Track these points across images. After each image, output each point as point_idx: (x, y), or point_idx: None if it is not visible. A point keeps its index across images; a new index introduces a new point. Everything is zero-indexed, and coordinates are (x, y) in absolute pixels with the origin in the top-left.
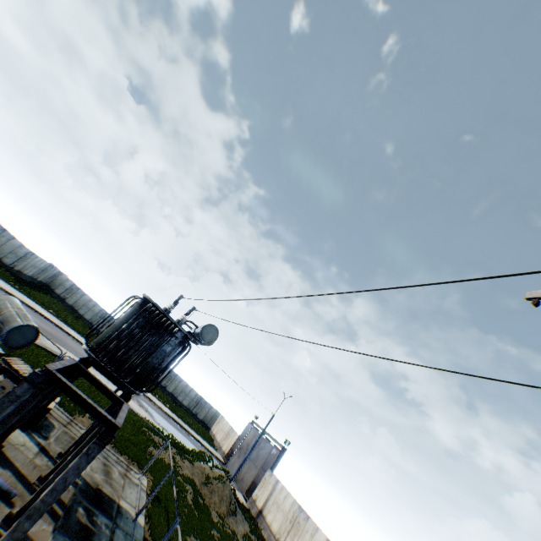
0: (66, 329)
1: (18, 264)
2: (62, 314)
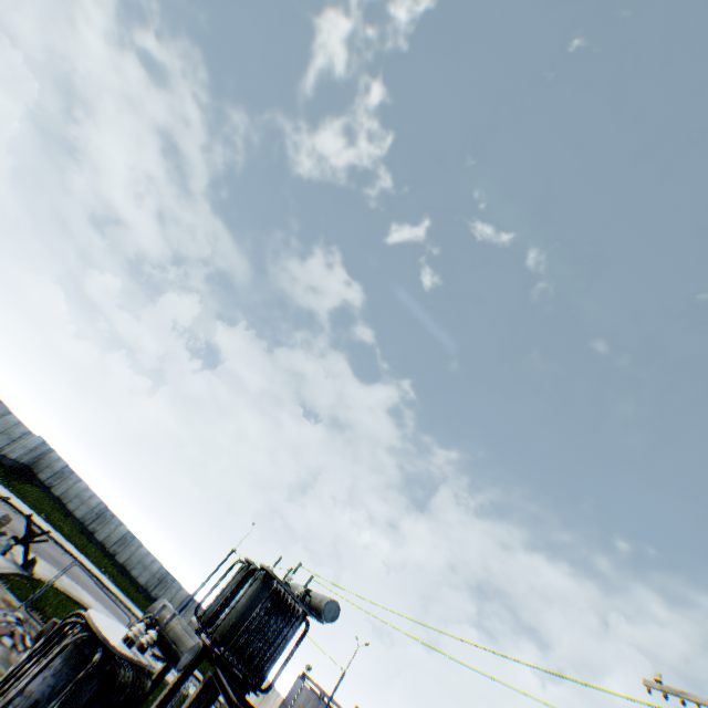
0: (67, 545)
1: (7, 447)
2: (56, 517)
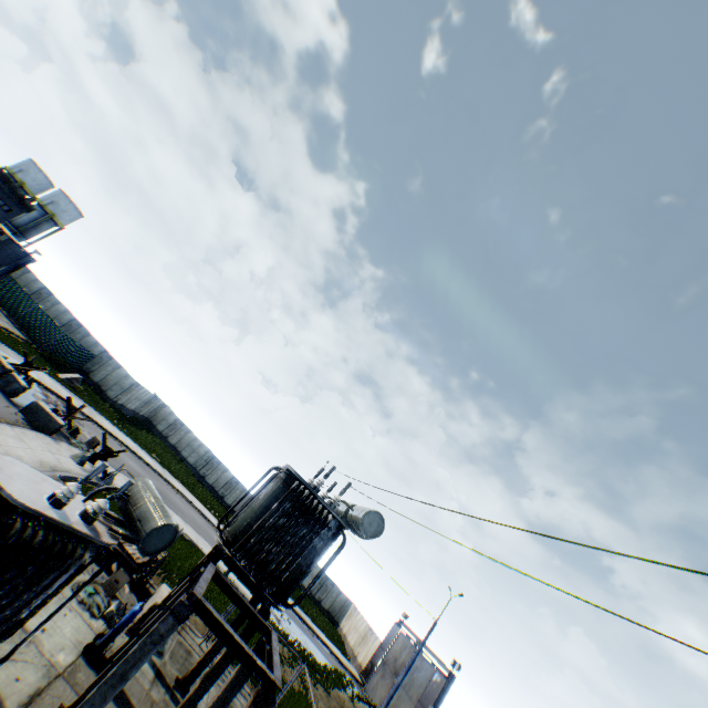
0: (169, 479)
1: (121, 397)
2: (165, 458)
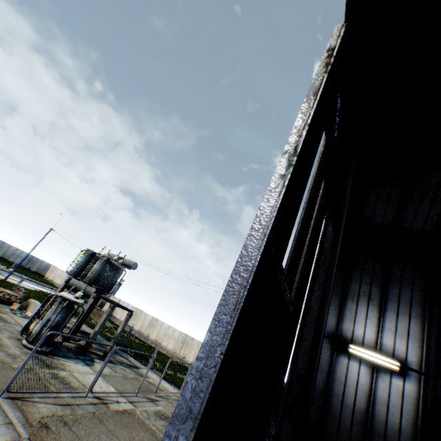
0: None
1: None
2: None
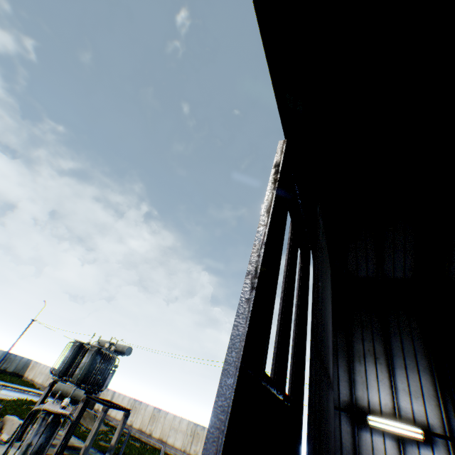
0: None
1: None
2: None
